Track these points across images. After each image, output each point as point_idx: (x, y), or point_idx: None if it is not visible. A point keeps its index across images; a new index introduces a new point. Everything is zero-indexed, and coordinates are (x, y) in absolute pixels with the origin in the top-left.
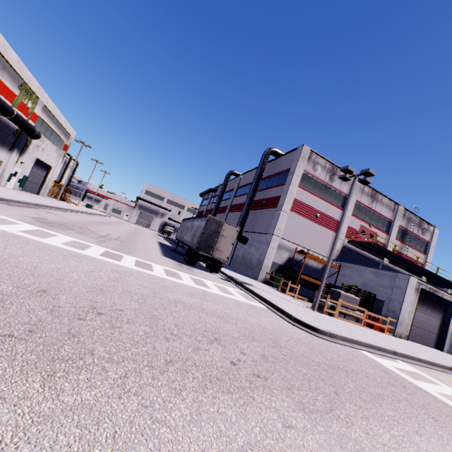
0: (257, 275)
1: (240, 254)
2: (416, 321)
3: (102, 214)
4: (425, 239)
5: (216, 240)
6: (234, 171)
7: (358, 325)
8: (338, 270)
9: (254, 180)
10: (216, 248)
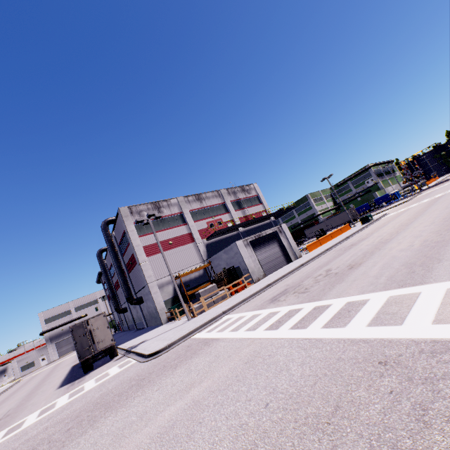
0: (160, 320)
1: (146, 312)
2: (264, 261)
3: (5, 389)
4: (254, 195)
5: (90, 339)
6: (102, 249)
7: (226, 300)
8: (211, 265)
9: (110, 253)
10: (97, 343)
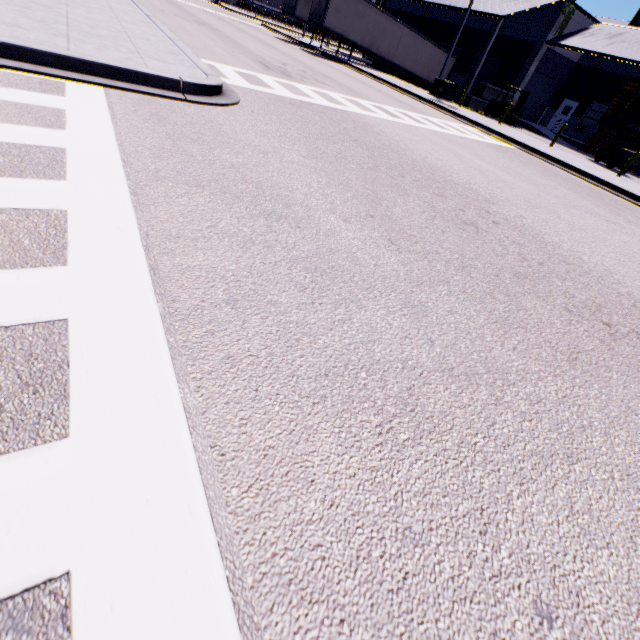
0: None
1: None
2: None
3: None
4: None
5: None
6: None
7: None
8: None
9: None
10: None
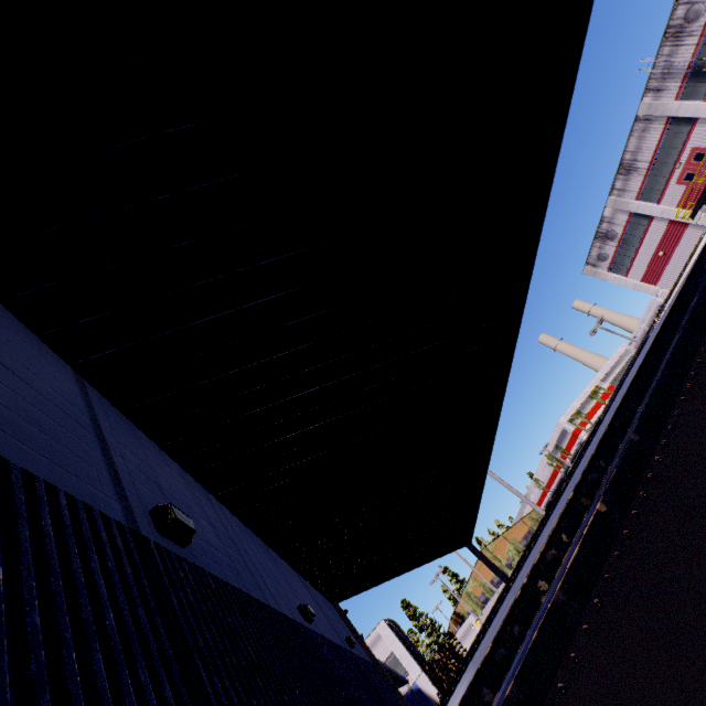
0: None
1: None
2: None
3: None
4: None
5: None
6: None
7: None
8: None
9: None
10: None
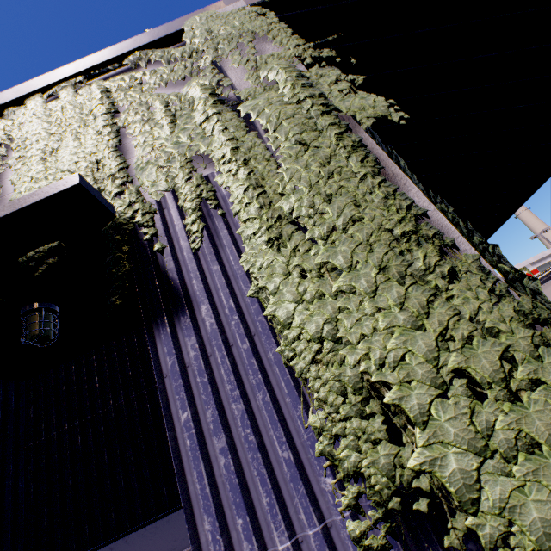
0: None
1: None
2: None
3: None
4: None
5: None
6: None
7: None
8: None
9: None
10: None
